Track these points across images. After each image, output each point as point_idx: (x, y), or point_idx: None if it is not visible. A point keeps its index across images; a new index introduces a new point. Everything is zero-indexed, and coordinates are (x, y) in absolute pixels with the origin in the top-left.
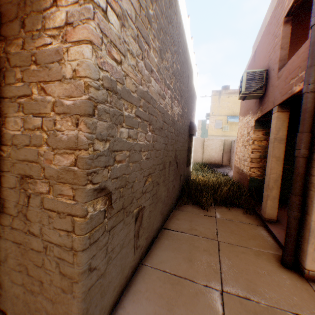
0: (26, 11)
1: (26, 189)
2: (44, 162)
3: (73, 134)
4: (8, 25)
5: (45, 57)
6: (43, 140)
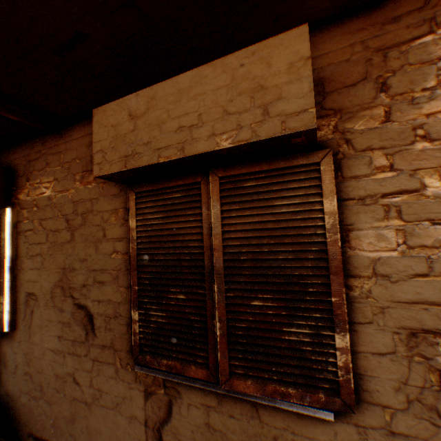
0: (386, 66)
1: (425, 355)
2: None
3: None
4: (340, 92)
5: None
6: None
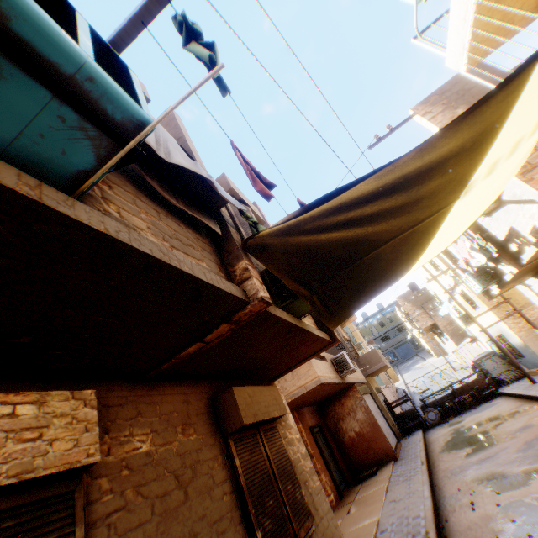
0: None
1: (308, 489)
2: (305, 468)
3: (304, 449)
4: None
5: (284, 418)
6: (300, 456)
